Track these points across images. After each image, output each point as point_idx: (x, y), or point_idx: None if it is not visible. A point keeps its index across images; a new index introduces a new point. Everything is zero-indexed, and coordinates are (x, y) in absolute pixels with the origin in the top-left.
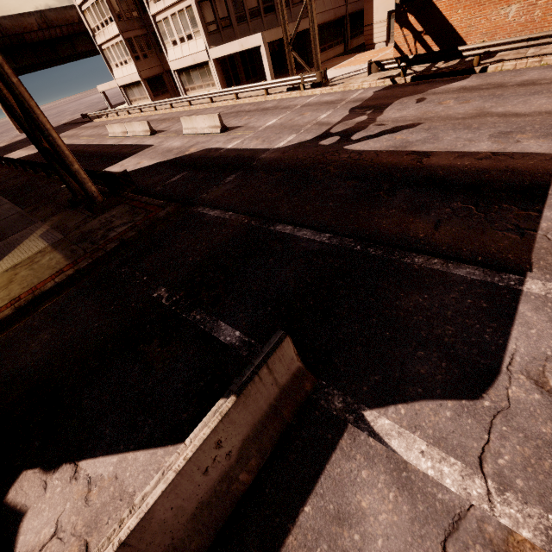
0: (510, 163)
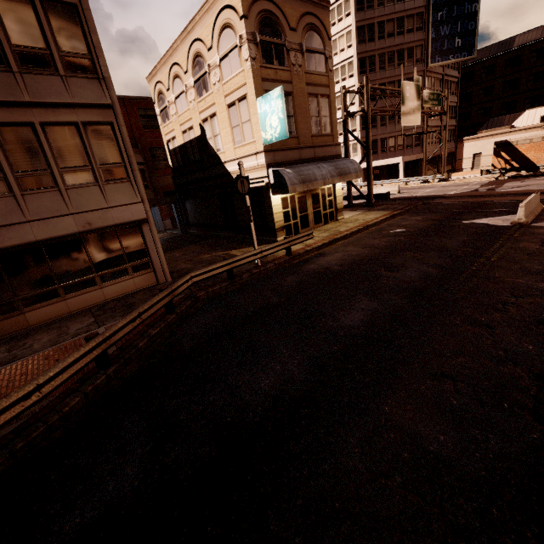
0: None
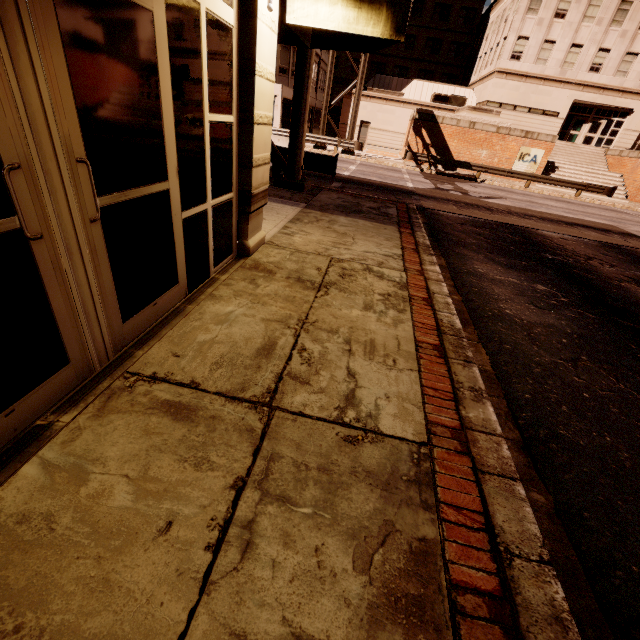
0: (600, 224)
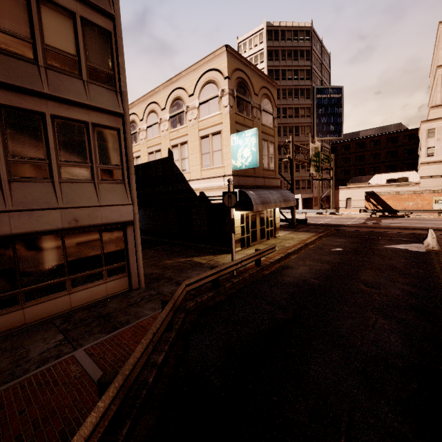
0: None
